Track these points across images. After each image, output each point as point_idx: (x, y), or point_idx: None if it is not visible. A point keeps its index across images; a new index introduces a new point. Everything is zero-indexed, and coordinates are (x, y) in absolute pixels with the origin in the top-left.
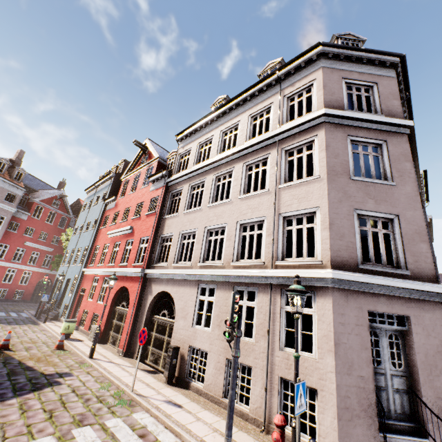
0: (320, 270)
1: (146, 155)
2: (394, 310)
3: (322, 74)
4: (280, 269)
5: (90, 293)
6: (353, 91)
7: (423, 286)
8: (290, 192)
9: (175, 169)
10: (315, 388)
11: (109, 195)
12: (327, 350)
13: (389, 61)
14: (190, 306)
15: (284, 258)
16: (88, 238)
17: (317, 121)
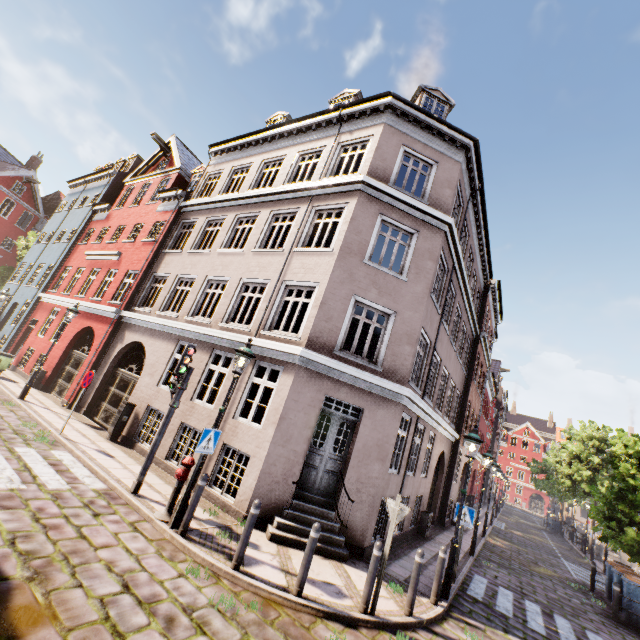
0: (293, 346)
1: (167, 159)
2: (352, 400)
3: (381, 133)
4: (260, 339)
5: (42, 328)
6: (410, 164)
7: (386, 384)
8: (302, 259)
9: (197, 192)
10: (250, 454)
11: (102, 199)
12: (272, 422)
13: (461, 142)
14: (162, 364)
15: (271, 329)
16: (57, 253)
17: (354, 186)
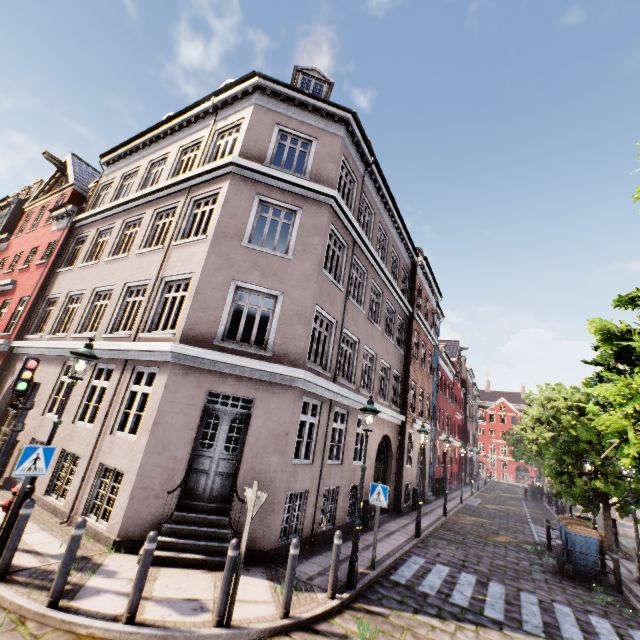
0: (164, 343)
1: (66, 177)
2: (240, 392)
3: (251, 113)
4: (135, 342)
5: None
6: (288, 142)
7: (275, 369)
8: (179, 252)
9: (91, 205)
10: (124, 470)
11: (3, 230)
12: (146, 430)
13: (338, 116)
14: (48, 390)
15: (152, 331)
16: None
17: (226, 170)
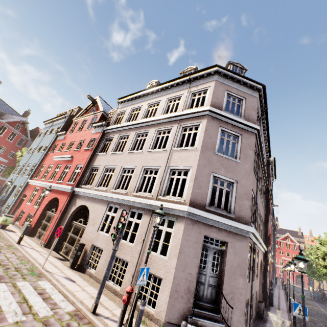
0: (181, 205)
1: (95, 107)
2: (220, 237)
3: (214, 85)
4: (160, 201)
5: (29, 199)
6: (231, 100)
7: (239, 225)
8: (178, 154)
9: (112, 122)
10: (162, 277)
11: (61, 129)
12: (174, 255)
13: (256, 87)
14: (99, 218)
15: (165, 195)
16: (38, 158)
17: (204, 113)
